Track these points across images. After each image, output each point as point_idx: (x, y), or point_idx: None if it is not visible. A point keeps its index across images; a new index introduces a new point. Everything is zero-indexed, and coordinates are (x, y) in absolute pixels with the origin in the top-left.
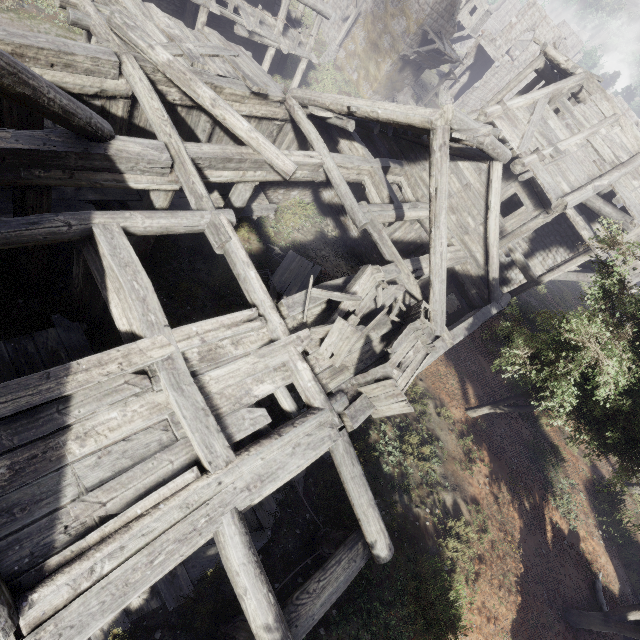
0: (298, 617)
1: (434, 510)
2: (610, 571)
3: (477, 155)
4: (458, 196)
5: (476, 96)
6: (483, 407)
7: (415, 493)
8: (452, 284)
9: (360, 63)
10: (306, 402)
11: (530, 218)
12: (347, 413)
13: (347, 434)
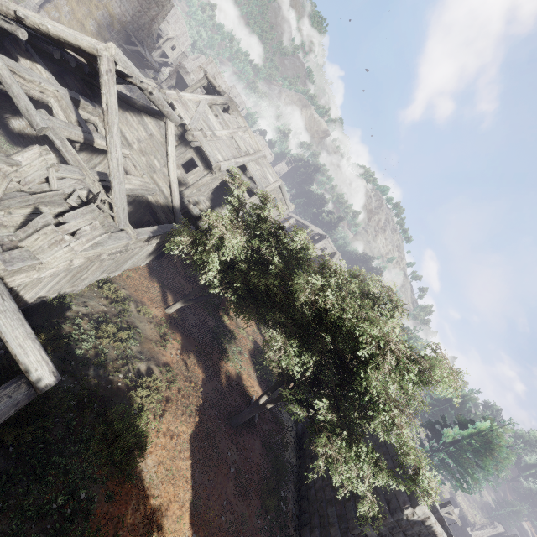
0: None
1: (128, 374)
2: (260, 393)
3: (156, 113)
4: (146, 142)
5: None
6: (176, 303)
7: (110, 366)
8: (148, 212)
9: None
10: None
11: (203, 176)
12: None
13: None
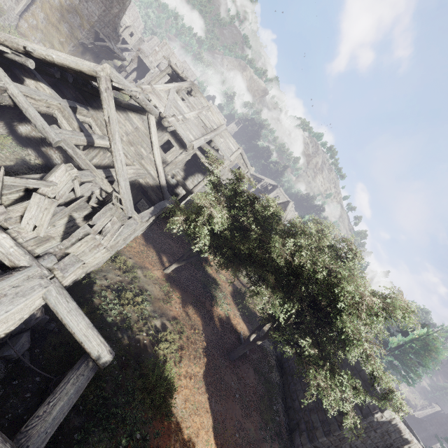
0: (29, 439)
1: (149, 332)
2: (245, 328)
3: (139, 109)
4: (133, 135)
5: None
6: (172, 264)
7: (135, 327)
8: (140, 192)
9: (44, 37)
10: (11, 265)
11: (179, 154)
12: (57, 267)
13: (59, 282)
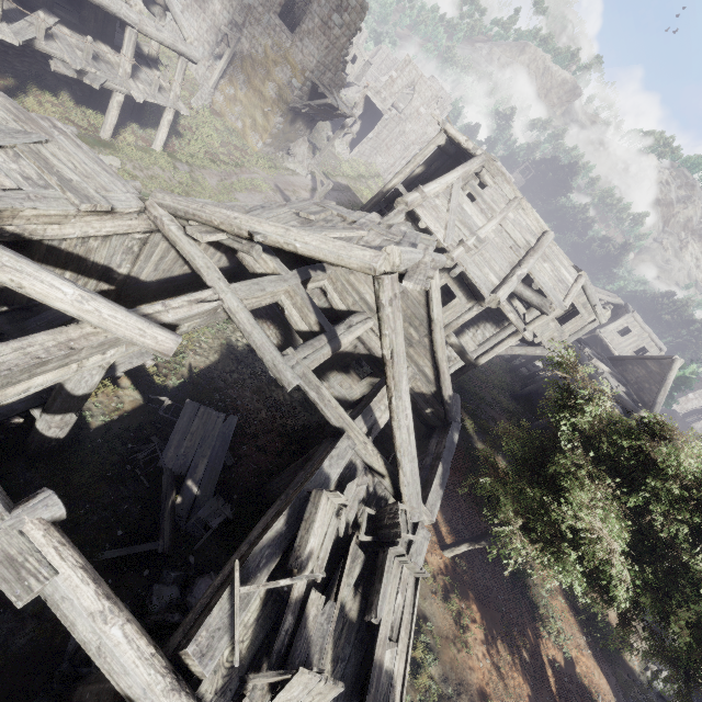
0: None
1: None
2: (605, 686)
3: None
4: None
5: (371, 146)
6: (460, 545)
7: None
8: None
9: (243, 110)
10: None
11: (465, 310)
12: None
13: None
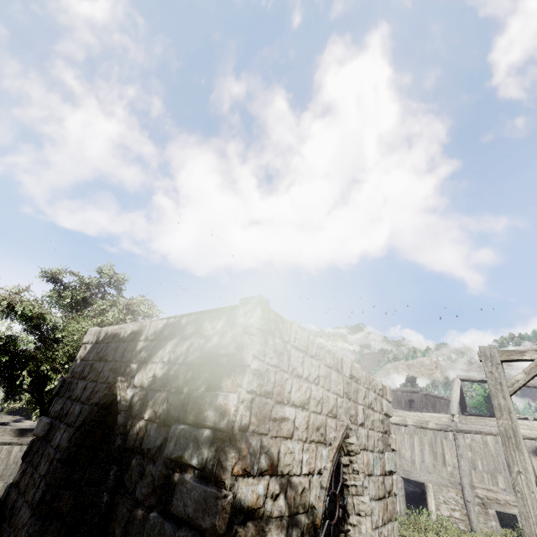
0: None
1: None
2: None
3: None
4: None
5: None
6: None
7: None
8: None
9: None
10: None
11: None
12: None
13: None
